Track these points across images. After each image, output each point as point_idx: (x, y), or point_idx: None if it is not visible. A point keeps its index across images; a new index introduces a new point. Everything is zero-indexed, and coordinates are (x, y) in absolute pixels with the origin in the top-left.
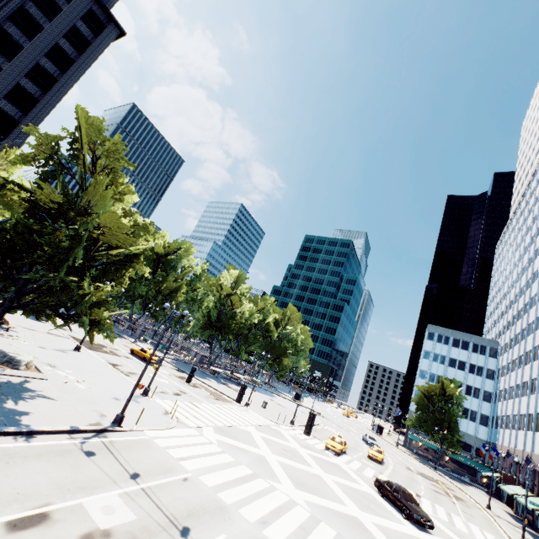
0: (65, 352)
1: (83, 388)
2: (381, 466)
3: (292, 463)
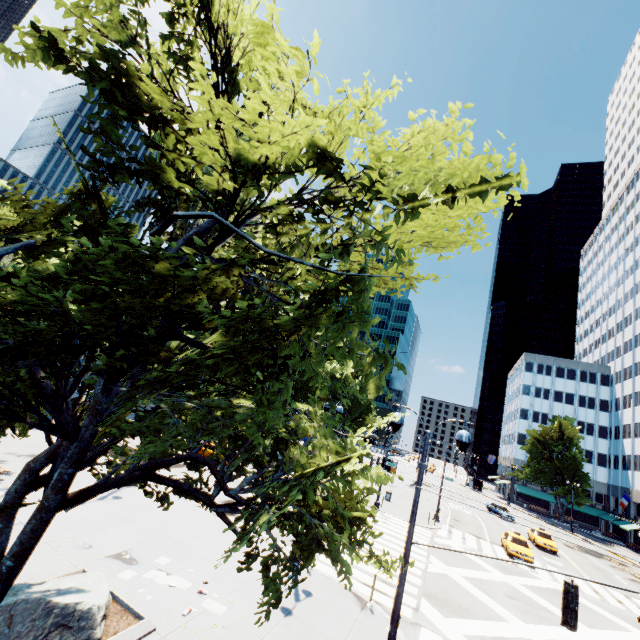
0: (118, 498)
1: (224, 613)
2: (561, 559)
3: (559, 633)
